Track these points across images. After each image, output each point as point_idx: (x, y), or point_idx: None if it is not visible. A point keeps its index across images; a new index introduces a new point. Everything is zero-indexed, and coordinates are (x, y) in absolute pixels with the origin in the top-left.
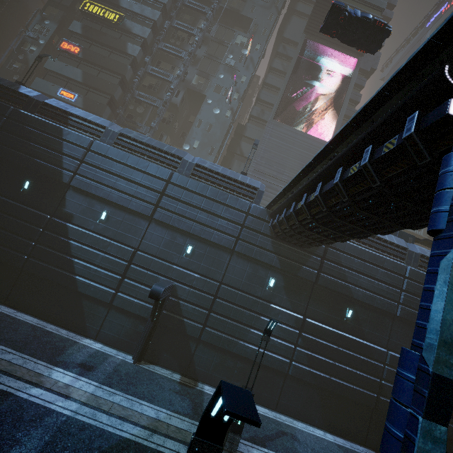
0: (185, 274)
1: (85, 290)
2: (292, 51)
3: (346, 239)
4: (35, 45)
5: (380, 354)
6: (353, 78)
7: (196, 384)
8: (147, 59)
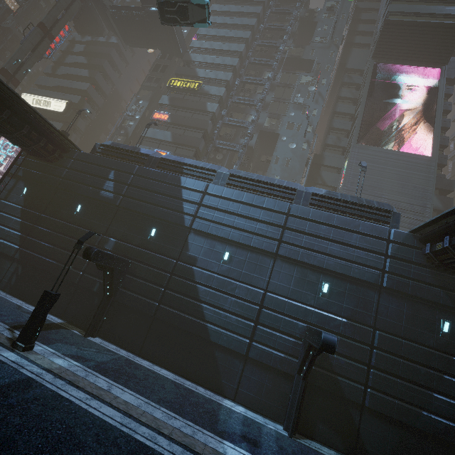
0: (328, 318)
1: (217, 339)
2: (359, 78)
3: None
4: (132, 121)
5: None
6: (441, 88)
7: None
8: (224, 112)
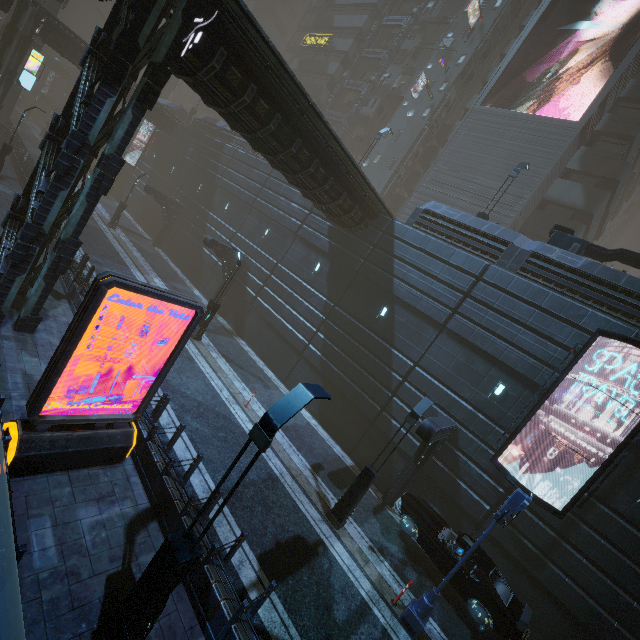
0: (257, 252)
1: (205, 258)
2: None
3: (315, 188)
4: None
5: (401, 365)
6: None
7: (236, 336)
8: (345, 73)
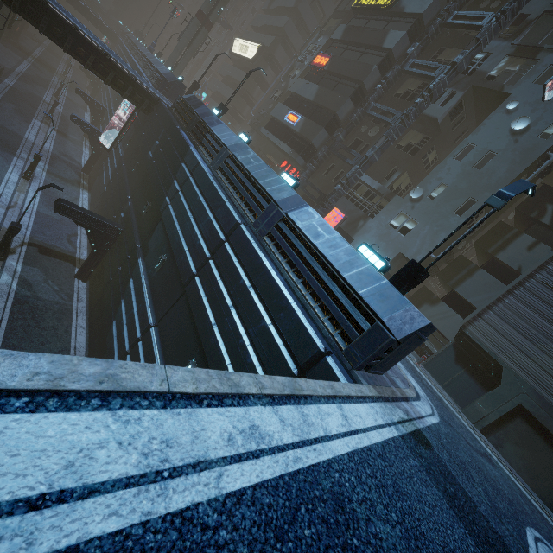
0: None
1: (109, 341)
2: None
3: None
4: (300, 69)
5: None
6: None
7: None
8: (412, 48)
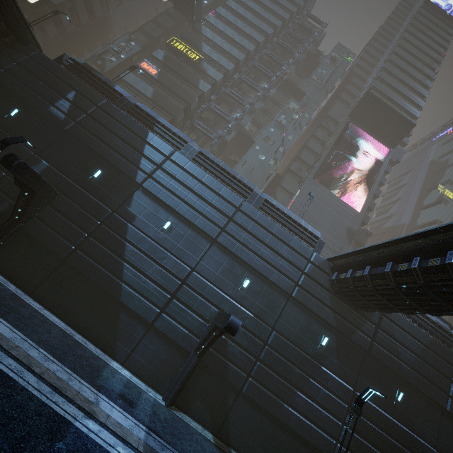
0: (239, 310)
1: (128, 301)
2: (333, 127)
3: (439, 314)
4: (116, 57)
5: None
6: (384, 163)
7: (230, 451)
8: (213, 97)
